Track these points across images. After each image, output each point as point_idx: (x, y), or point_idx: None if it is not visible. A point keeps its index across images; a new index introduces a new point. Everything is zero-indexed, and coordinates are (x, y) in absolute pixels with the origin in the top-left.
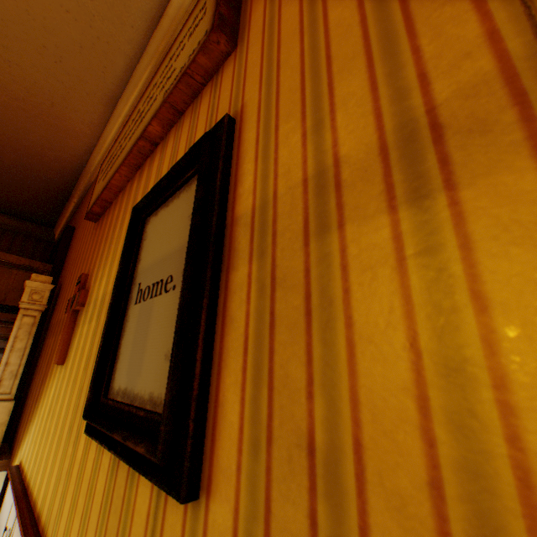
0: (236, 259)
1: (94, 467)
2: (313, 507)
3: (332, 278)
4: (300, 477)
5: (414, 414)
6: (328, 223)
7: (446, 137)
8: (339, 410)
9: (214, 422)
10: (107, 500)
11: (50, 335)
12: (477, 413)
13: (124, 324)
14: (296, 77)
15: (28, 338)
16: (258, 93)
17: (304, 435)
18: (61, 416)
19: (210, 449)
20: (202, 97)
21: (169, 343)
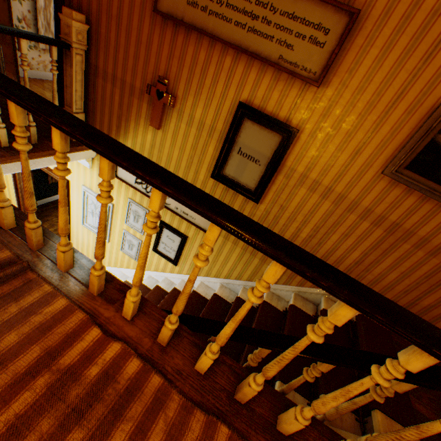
0: (280, 174)
1: (213, 186)
2: (279, 210)
3: (295, 192)
4: (278, 207)
5: (294, 208)
6: (300, 184)
7: (317, 188)
8: (287, 204)
9: (264, 196)
10: (224, 194)
11: (102, 78)
12: (299, 210)
13: (230, 156)
14: (317, 146)
15: (81, 73)
16: (309, 133)
17: (281, 204)
18: (173, 157)
19: (262, 199)
20: (294, 84)
21: (255, 178)
